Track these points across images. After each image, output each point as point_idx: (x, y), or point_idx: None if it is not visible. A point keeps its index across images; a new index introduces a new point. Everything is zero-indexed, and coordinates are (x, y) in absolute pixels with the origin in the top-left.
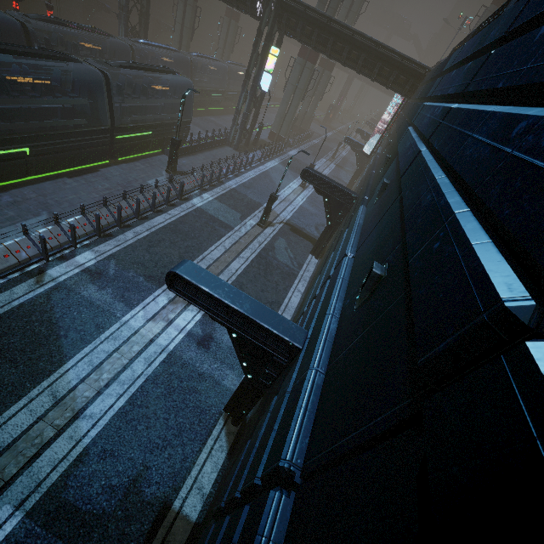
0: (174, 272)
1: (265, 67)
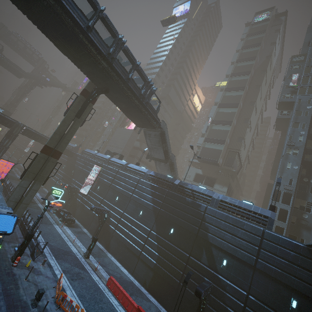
0: None
1: None
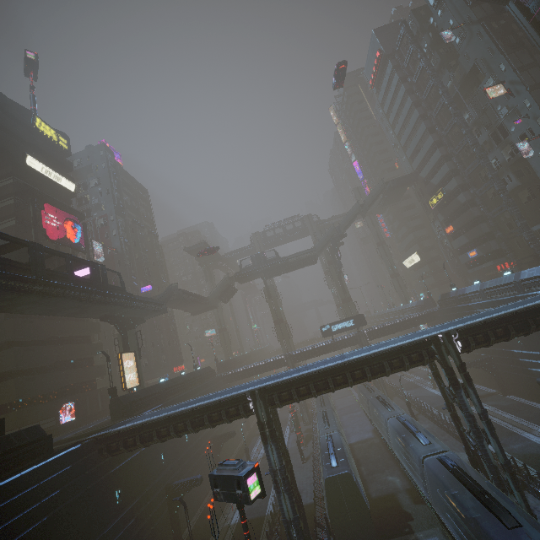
0: None
1: None
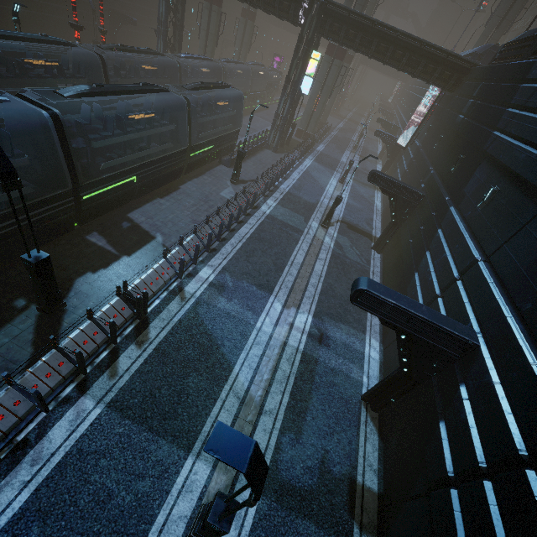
0: (364, 289)
1: (306, 71)
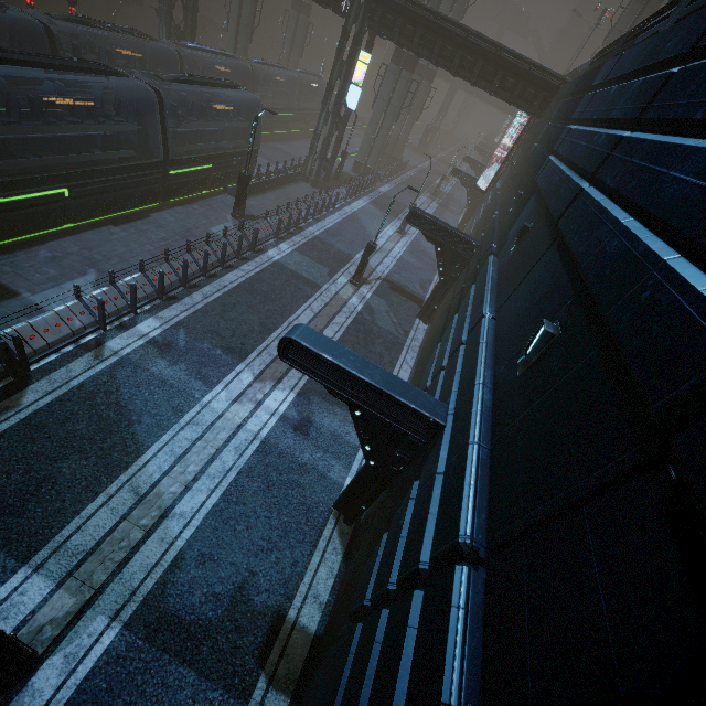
0: (290, 338)
1: (352, 78)
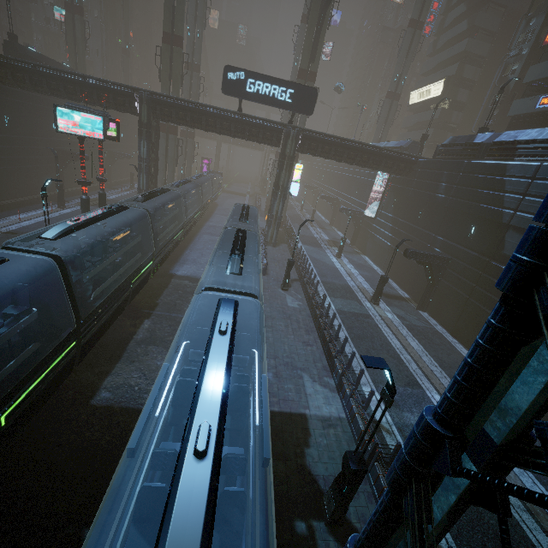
0: None
1: (292, 179)
